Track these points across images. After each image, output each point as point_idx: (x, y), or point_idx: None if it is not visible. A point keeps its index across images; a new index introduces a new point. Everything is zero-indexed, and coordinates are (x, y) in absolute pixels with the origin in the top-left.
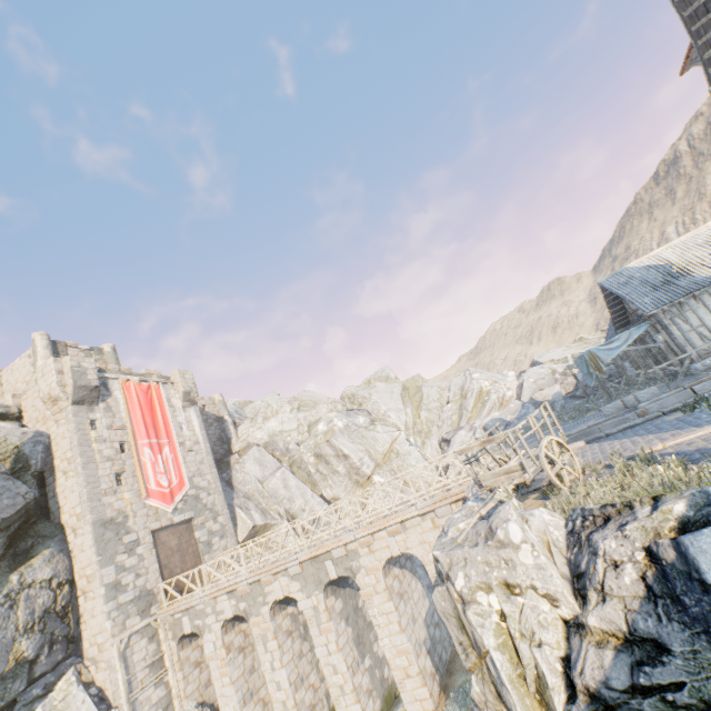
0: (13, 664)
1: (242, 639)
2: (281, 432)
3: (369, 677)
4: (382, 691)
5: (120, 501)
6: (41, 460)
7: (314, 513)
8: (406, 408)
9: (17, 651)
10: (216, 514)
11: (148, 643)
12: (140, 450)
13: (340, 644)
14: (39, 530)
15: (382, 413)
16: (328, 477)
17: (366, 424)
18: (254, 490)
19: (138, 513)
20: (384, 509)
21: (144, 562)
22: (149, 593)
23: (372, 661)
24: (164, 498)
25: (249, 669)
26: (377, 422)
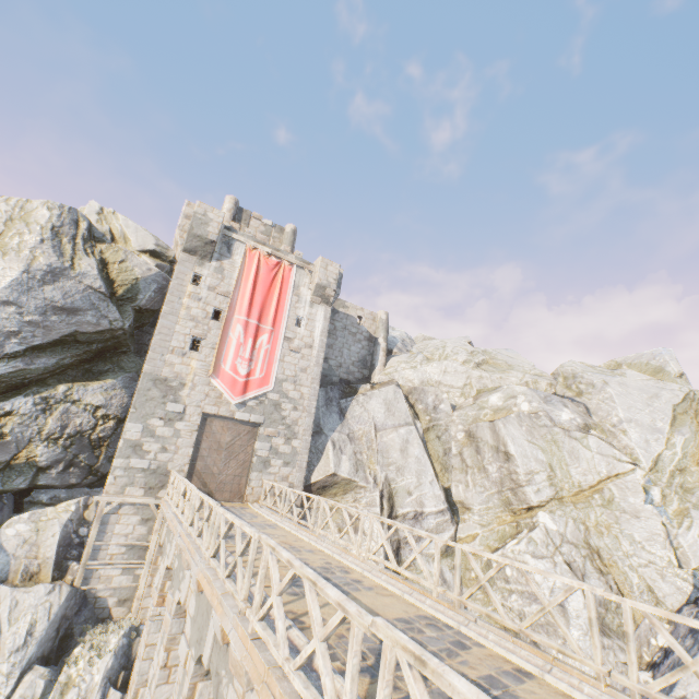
0: (24, 461)
1: None
2: (438, 384)
3: None
4: None
5: (184, 366)
6: (148, 298)
7: (421, 506)
8: (672, 432)
9: (31, 451)
10: (291, 435)
11: (138, 523)
12: (233, 325)
13: None
14: (122, 360)
15: (612, 421)
16: (469, 470)
17: (569, 425)
18: (364, 434)
19: (197, 387)
20: (283, 640)
21: (178, 440)
22: (166, 474)
23: None
24: (234, 386)
25: None
26: (594, 431)
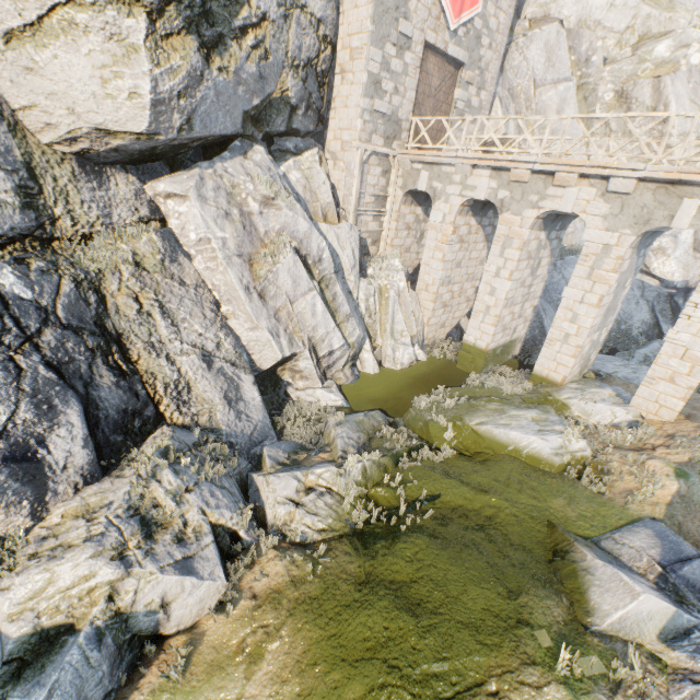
0: (278, 96)
1: (465, 232)
2: (596, 26)
3: (588, 348)
4: (582, 366)
5: None
6: None
7: None
8: None
9: (283, 83)
10: (481, 84)
11: (380, 175)
12: None
13: (601, 302)
14: None
15: None
16: (612, 135)
17: None
18: (522, 91)
19: None
20: None
21: (405, 80)
22: (397, 123)
23: (596, 339)
24: None
25: (457, 262)
26: None
